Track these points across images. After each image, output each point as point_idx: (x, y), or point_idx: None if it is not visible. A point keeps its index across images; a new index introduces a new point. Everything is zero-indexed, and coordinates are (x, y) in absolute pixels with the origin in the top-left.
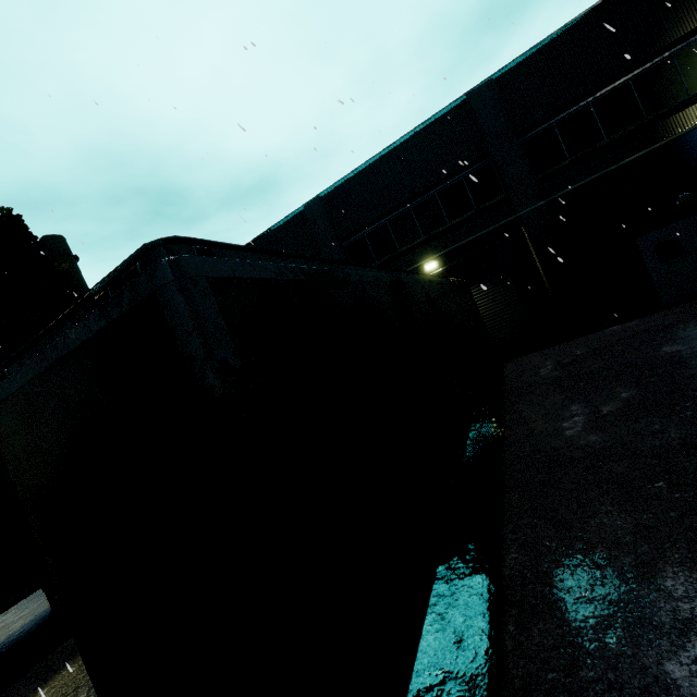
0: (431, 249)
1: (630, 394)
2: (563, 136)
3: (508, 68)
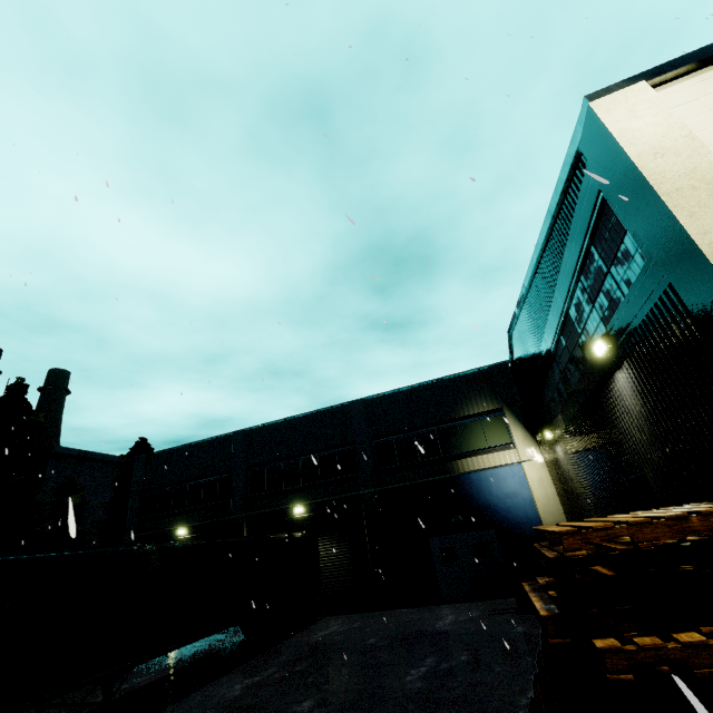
0: (304, 496)
1: (299, 668)
2: (398, 448)
3: (374, 396)
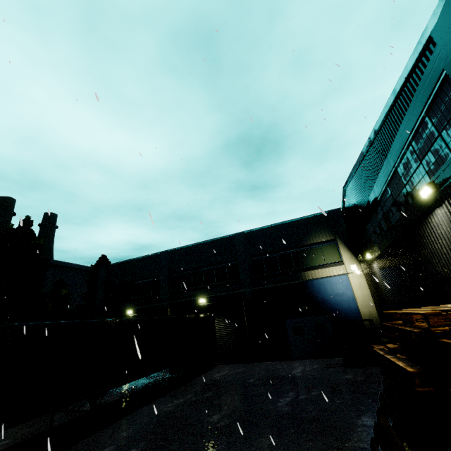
0: (205, 292)
1: (207, 395)
2: (266, 264)
3: (250, 230)
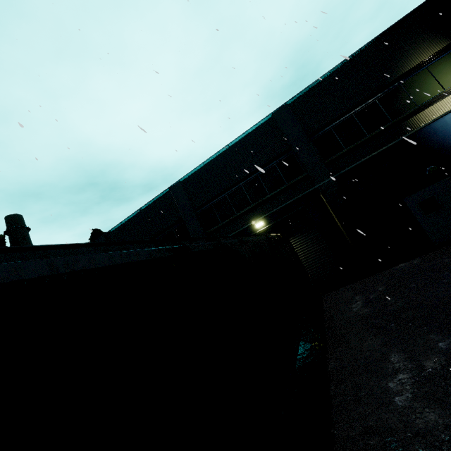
0: (259, 213)
1: (447, 345)
2: (339, 135)
3: (296, 97)
